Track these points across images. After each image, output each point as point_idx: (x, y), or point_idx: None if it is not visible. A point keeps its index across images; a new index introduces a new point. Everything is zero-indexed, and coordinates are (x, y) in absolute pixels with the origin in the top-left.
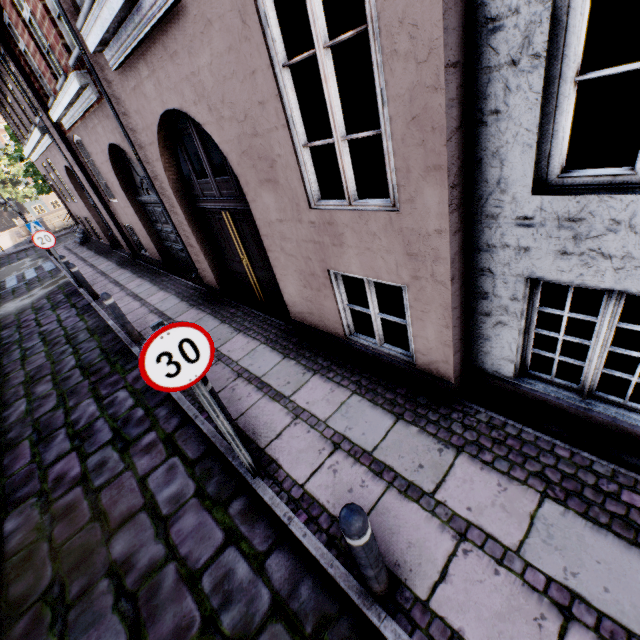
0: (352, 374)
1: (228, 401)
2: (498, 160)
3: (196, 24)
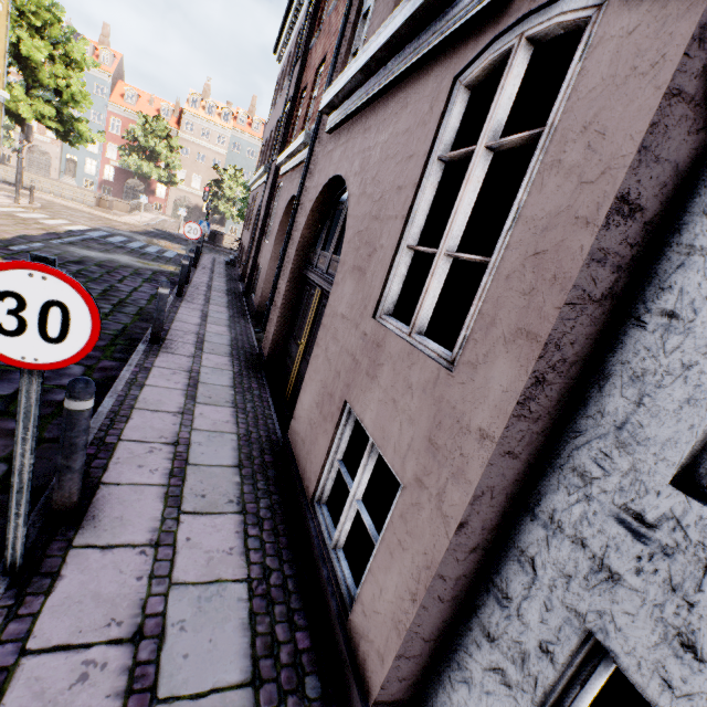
0: (274, 553)
1: (129, 457)
2: (638, 390)
3: (397, 105)
